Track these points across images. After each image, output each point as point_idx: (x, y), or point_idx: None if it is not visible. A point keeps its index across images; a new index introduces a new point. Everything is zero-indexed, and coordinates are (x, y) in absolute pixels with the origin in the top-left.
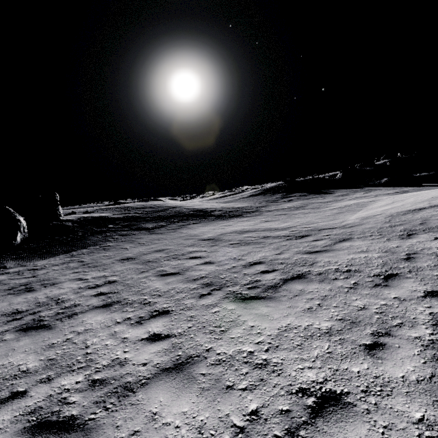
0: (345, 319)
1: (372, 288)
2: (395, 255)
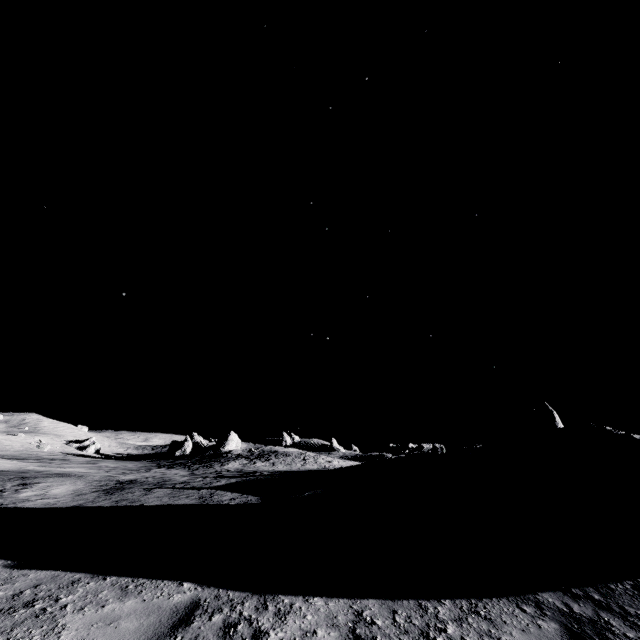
0: None
1: None
2: None
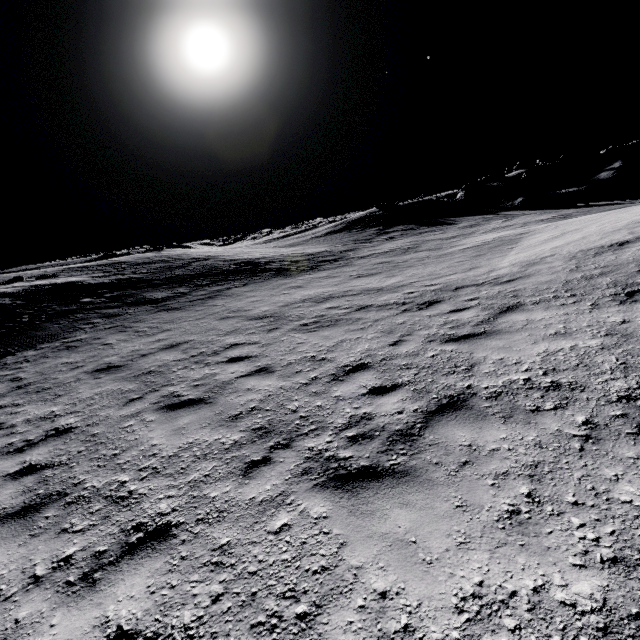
0: (626, 559)
1: (637, 438)
2: (636, 343)
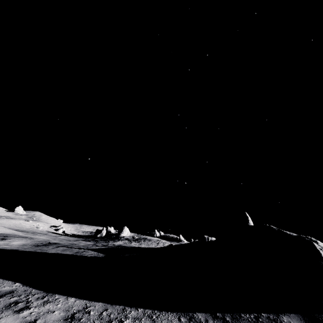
0: None
1: None
2: None
